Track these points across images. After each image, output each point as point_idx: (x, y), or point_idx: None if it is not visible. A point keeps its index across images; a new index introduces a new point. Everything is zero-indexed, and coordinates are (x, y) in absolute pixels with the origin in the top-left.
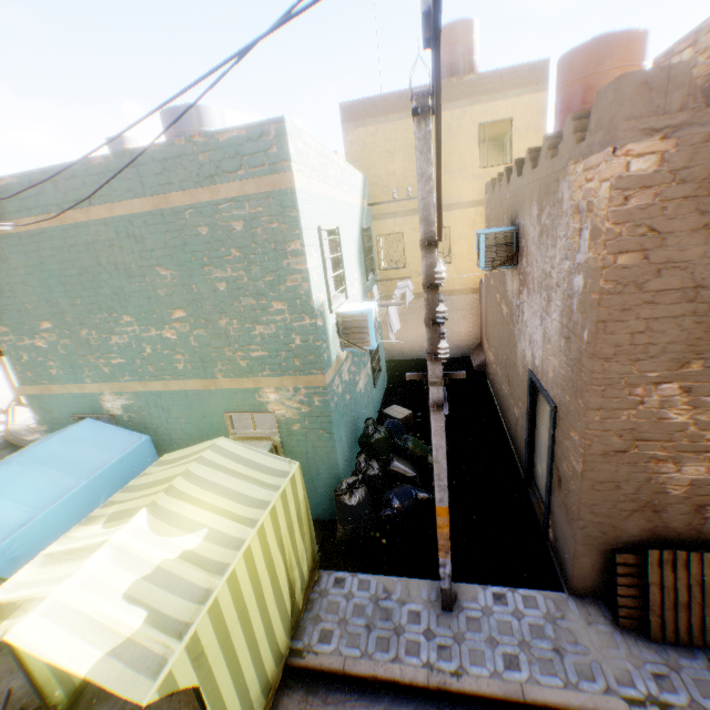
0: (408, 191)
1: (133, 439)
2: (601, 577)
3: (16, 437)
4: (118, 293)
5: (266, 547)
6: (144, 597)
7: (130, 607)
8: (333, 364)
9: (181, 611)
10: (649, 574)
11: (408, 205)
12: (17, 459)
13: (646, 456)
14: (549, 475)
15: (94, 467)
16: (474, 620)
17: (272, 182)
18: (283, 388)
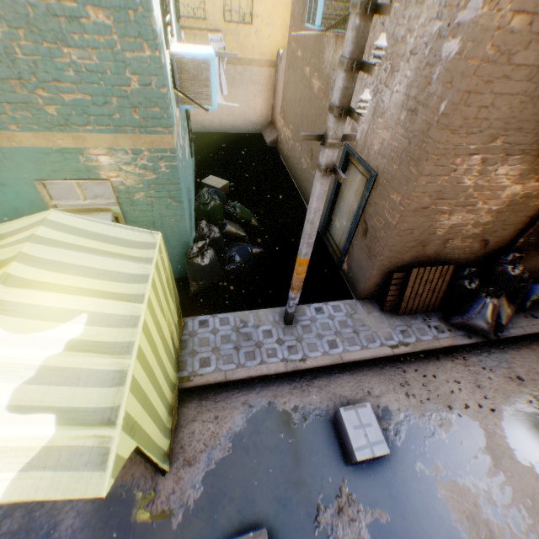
0: None
1: None
2: (378, 287)
3: None
4: None
5: (154, 316)
6: (41, 402)
7: (27, 418)
8: (175, 123)
9: (98, 400)
10: (410, 282)
11: None
12: None
13: (437, 210)
14: (355, 228)
15: None
16: (306, 327)
17: None
18: (119, 150)
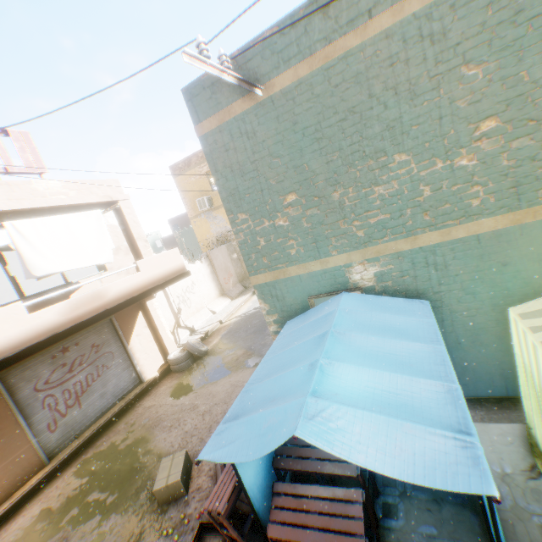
0: None
1: (414, 305)
2: None
3: (193, 349)
4: (390, 128)
5: None
6: None
7: None
8: None
9: None
10: None
11: None
12: (331, 330)
13: None
14: None
15: (419, 333)
16: None
17: None
18: None
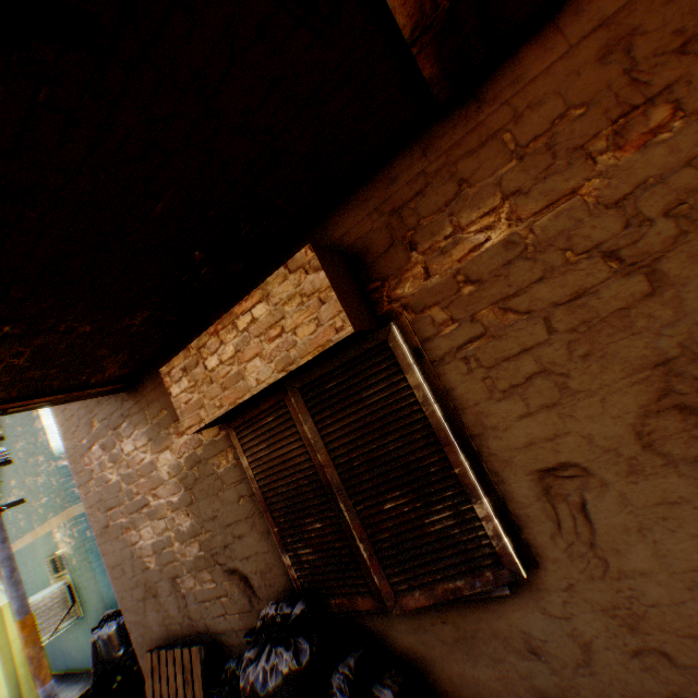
0: None
1: None
2: None
3: None
4: None
5: None
6: None
7: None
8: None
9: None
10: (148, 689)
11: None
12: None
13: (120, 526)
14: None
15: None
16: None
17: None
18: (62, 526)
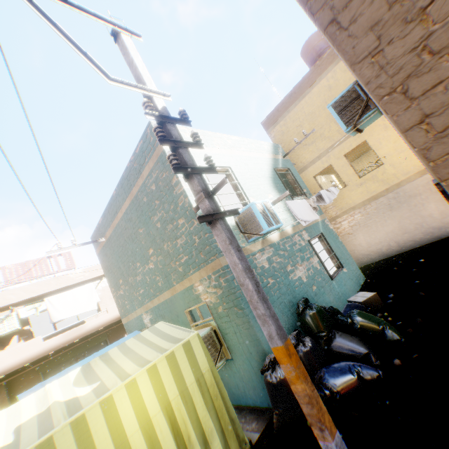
0: (303, 133)
1: None
2: None
3: None
4: (132, 252)
5: (141, 405)
6: (25, 428)
7: (10, 434)
8: None
9: (27, 444)
10: None
11: (325, 146)
12: (93, 354)
13: None
14: None
15: None
16: None
17: (156, 154)
18: (203, 279)
